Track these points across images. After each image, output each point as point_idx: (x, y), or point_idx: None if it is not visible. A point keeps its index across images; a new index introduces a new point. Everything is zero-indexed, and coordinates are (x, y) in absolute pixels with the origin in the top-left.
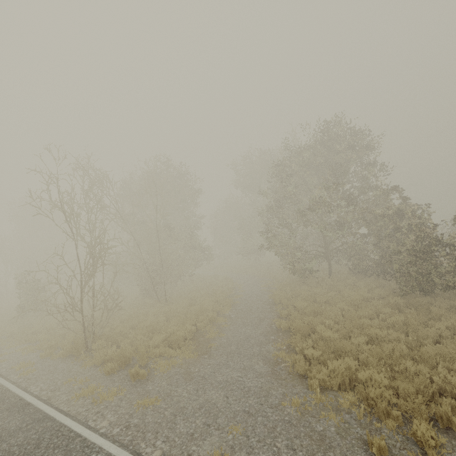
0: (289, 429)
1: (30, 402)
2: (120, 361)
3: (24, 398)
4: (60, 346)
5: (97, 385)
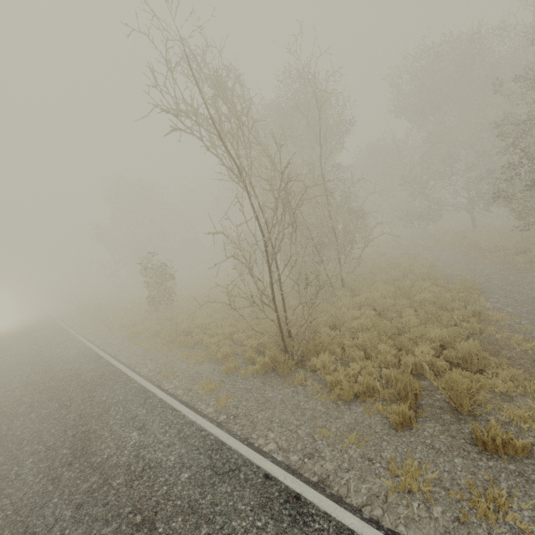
0: None
1: (297, 493)
2: (409, 401)
3: (272, 475)
4: (238, 355)
5: (406, 458)
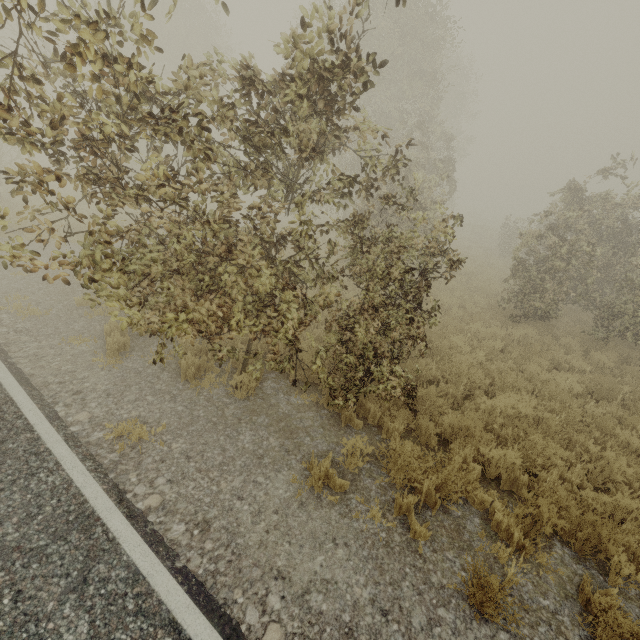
0: (58, 284)
1: None
2: None
3: None
4: None
5: None
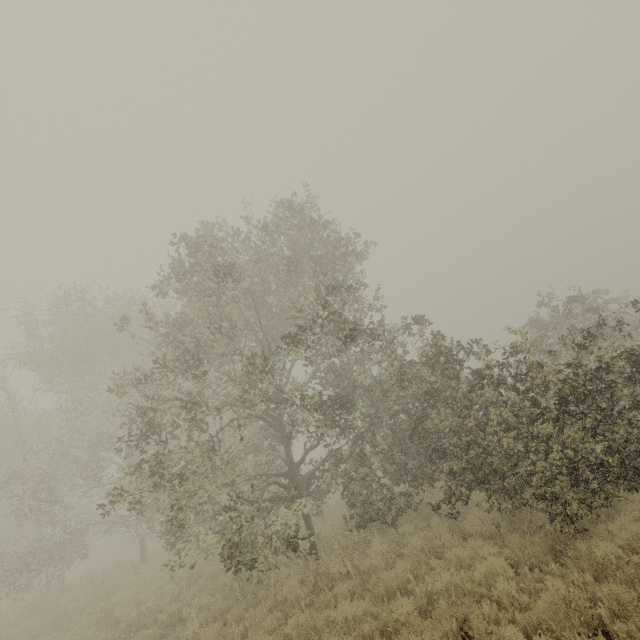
0: None
1: None
2: None
3: None
4: None
5: None
